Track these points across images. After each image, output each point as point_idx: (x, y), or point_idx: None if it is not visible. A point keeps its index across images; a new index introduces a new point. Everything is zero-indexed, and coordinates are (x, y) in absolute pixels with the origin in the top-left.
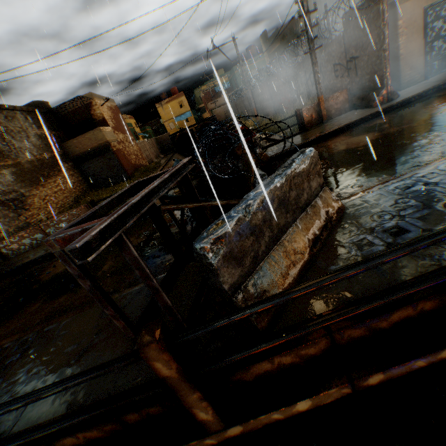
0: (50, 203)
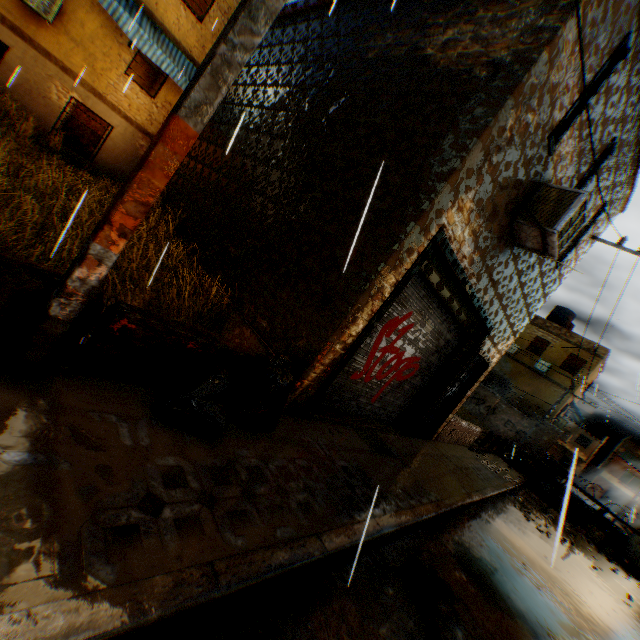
0: None
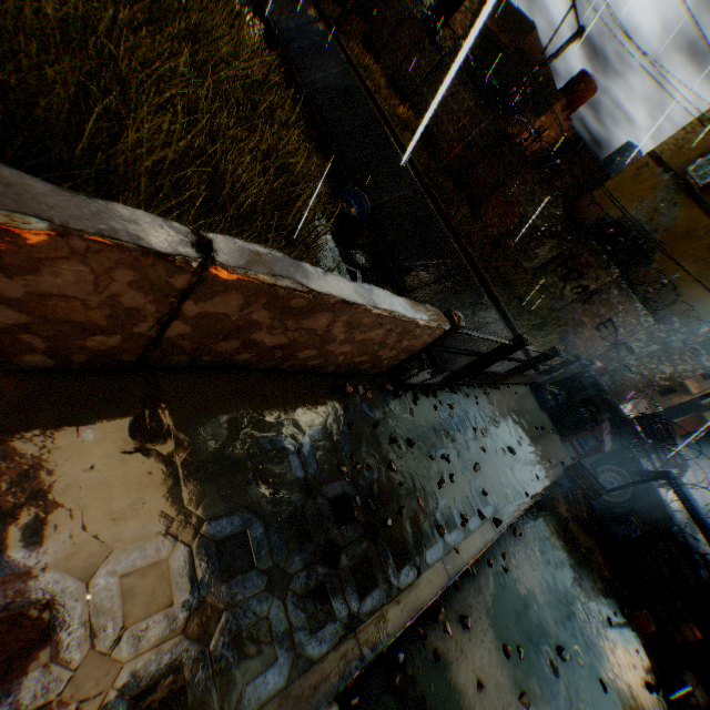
0: None
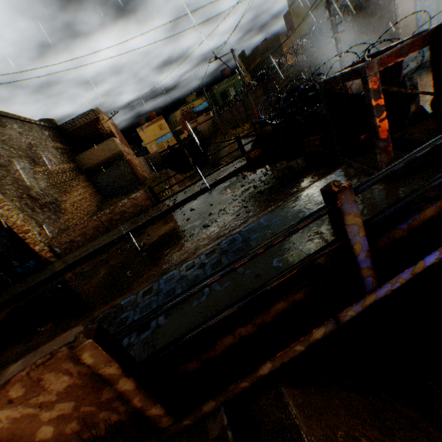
0: (78, 209)
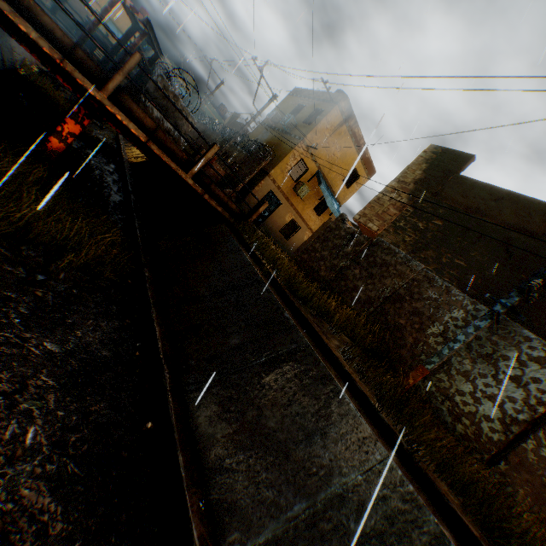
0: None
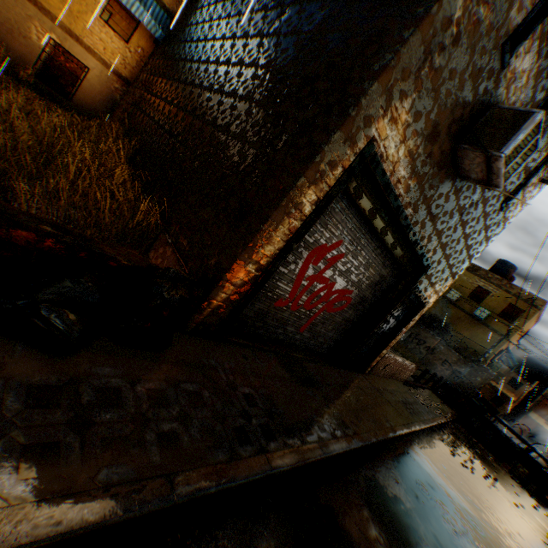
0: None
